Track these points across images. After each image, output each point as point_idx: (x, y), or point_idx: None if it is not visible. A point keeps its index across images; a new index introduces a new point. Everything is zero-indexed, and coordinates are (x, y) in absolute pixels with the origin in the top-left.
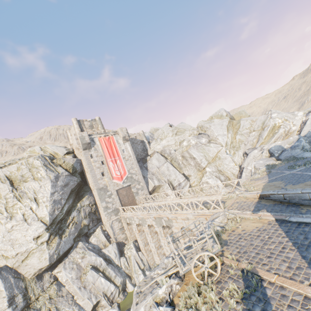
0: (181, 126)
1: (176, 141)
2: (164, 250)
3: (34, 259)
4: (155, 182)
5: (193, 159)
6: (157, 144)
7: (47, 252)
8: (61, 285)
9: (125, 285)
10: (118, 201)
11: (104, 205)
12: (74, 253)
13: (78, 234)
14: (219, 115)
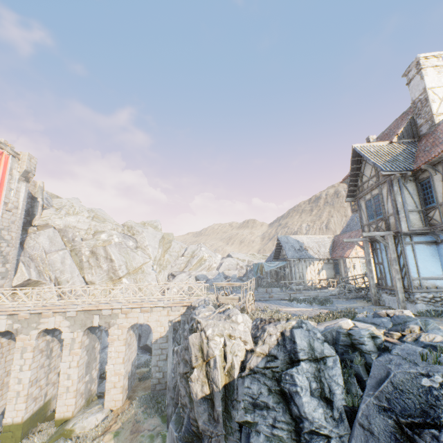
0: (100, 213)
1: (91, 228)
2: (62, 377)
3: None
4: (33, 274)
5: (110, 260)
6: (58, 215)
7: None
8: None
9: None
10: None
11: None
12: None
13: None
14: (154, 226)
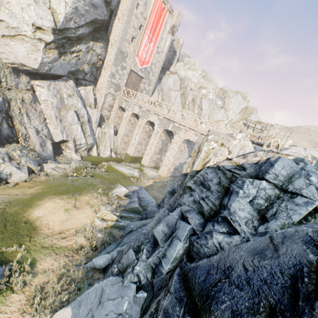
0: (210, 75)
1: (198, 83)
2: (148, 147)
3: (20, 48)
4: (159, 98)
5: (200, 109)
6: (183, 68)
7: (41, 55)
8: (37, 100)
9: (91, 148)
10: (125, 81)
11: (113, 70)
12: (62, 84)
13: (72, 73)
14: (244, 96)
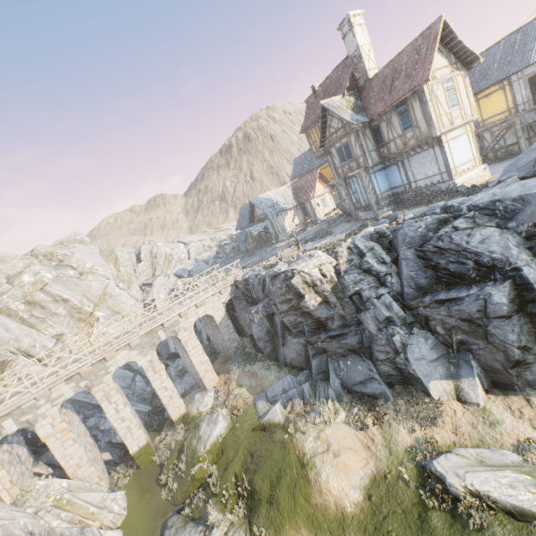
0: None
1: None
2: (160, 392)
3: None
4: None
5: (64, 302)
6: None
7: None
8: None
9: None
10: None
11: None
12: None
13: None
14: (79, 241)
